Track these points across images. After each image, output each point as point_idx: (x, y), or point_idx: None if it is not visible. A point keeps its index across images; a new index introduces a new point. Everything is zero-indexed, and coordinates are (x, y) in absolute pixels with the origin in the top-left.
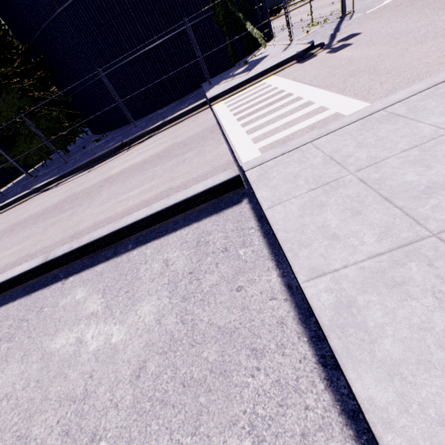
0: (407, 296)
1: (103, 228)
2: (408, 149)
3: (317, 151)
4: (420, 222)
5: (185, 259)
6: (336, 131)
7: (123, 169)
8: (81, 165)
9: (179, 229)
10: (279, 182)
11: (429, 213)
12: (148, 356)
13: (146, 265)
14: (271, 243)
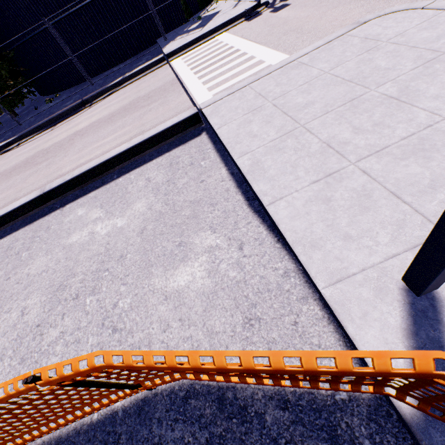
0: (283, 153)
1: (91, 162)
2: (302, 85)
3: (251, 91)
4: (297, 121)
5: (163, 174)
6: (265, 77)
7: (91, 123)
8: (41, 124)
9: (155, 158)
10: (226, 113)
11: (303, 116)
12: (146, 224)
13: (132, 185)
14: (222, 154)
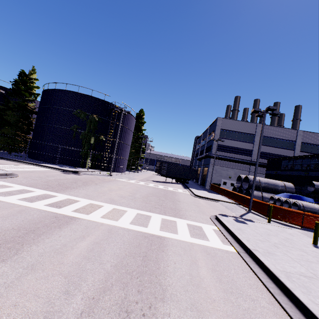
0: None
1: None
2: None
3: None
4: None
5: None
6: None
7: None
8: None
9: None
10: None
11: None
12: None
13: None
14: None
